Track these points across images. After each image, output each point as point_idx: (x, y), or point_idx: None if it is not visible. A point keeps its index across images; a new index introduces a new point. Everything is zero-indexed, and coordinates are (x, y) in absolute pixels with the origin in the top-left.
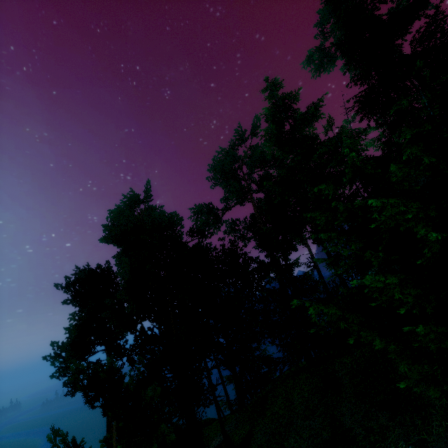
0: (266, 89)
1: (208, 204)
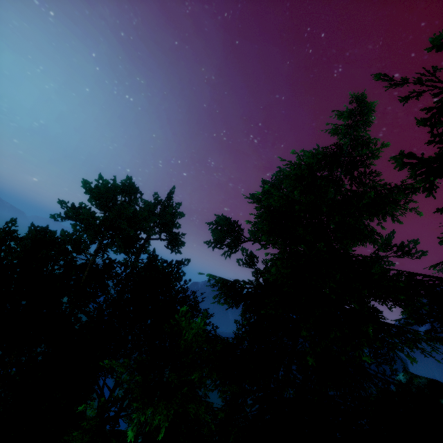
0: (346, 115)
1: (233, 222)
